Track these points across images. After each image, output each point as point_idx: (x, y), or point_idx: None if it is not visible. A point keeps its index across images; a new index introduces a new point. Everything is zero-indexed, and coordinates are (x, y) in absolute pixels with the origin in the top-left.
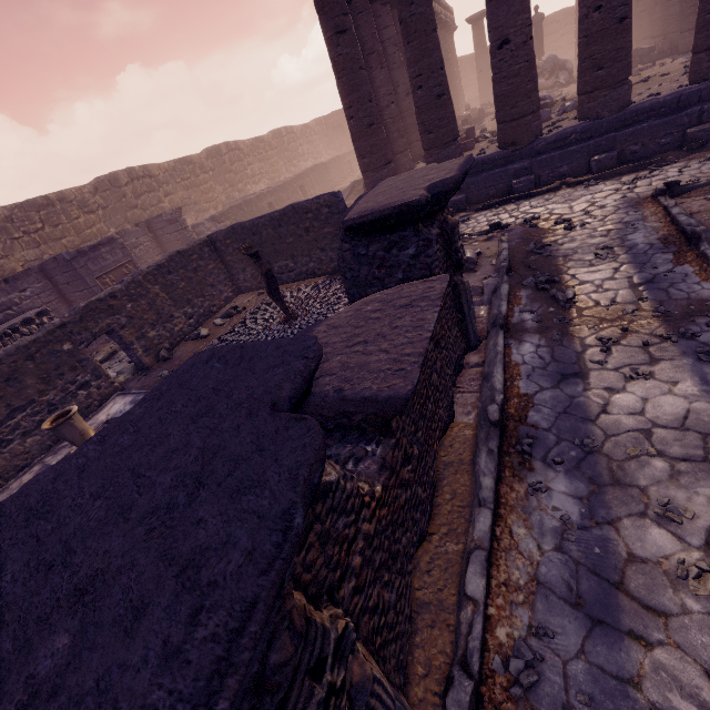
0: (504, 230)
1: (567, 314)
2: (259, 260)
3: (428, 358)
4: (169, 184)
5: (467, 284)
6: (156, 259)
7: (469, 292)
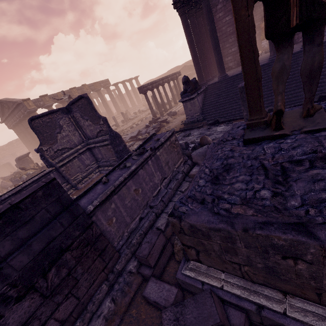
0: None
1: None
2: None
3: None
4: None
5: None
6: (13, 161)
7: None
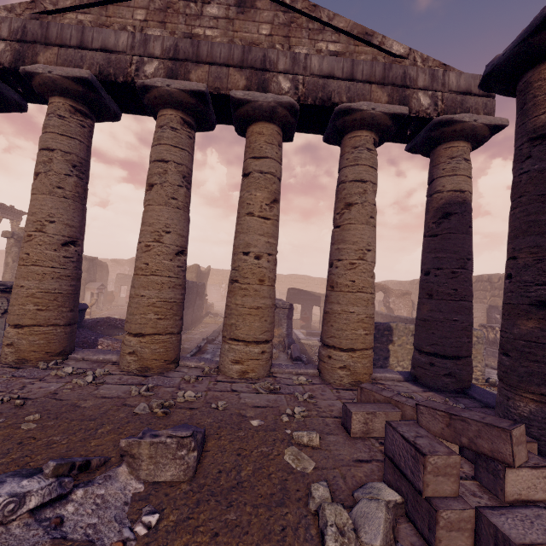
0: None
1: None
2: None
3: None
4: None
5: None
6: None
7: None
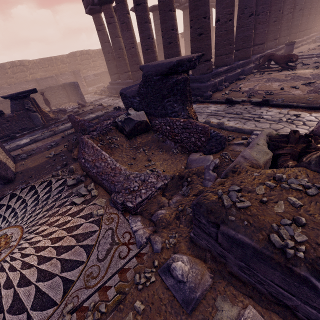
0: (98, 106)
1: (54, 127)
2: (43, 96)
3: (0, 122)
4: (95, 57)
5: (34, 114)
6: None
7: (35, 116)
